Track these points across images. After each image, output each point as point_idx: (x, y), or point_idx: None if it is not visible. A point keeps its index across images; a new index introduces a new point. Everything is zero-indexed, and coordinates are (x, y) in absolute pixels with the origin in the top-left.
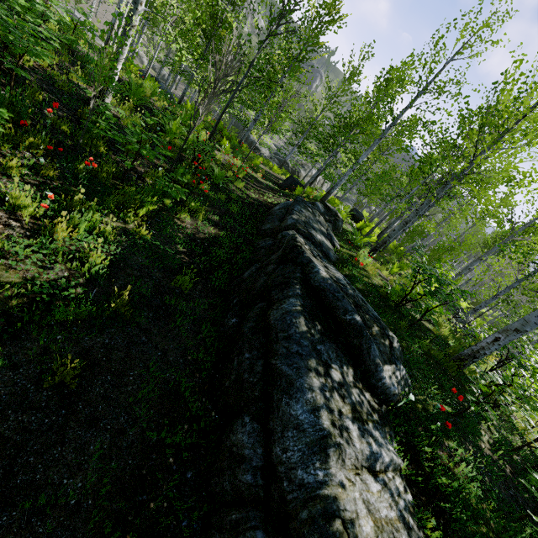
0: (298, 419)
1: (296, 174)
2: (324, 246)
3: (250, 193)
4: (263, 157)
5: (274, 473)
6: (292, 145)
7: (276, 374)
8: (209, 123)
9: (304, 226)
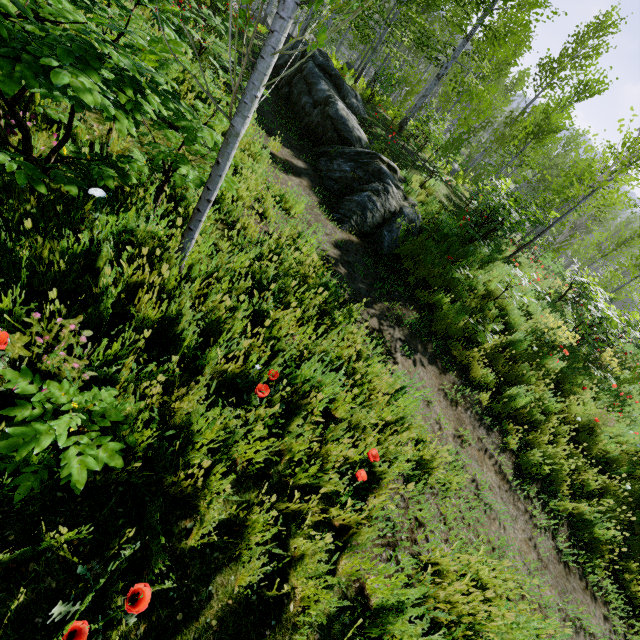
0: (320, 89)
1: None
2: None
3: (258, 42)
4: None
5: (316, 101)
6: None
7: (311, 83)
8: None
9: None
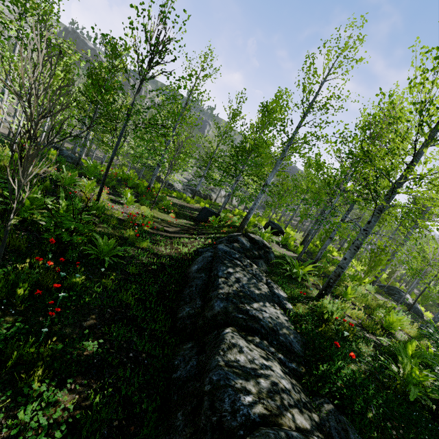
0: None
1: (208, 198)
2: (279, 332)
3: (159, 249)
4: (177, 191)
5: None
6: (199, 177)
7: None
8: (113, 176)
9: (240, 303)
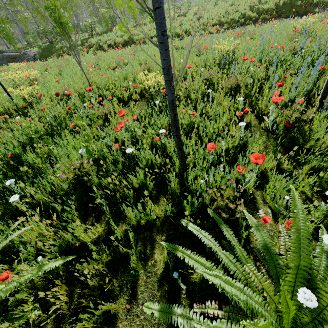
0: None
1: None
2: None
3: None
4: None
5: (2, 59)
6: None
7: None
8: None
9: None
